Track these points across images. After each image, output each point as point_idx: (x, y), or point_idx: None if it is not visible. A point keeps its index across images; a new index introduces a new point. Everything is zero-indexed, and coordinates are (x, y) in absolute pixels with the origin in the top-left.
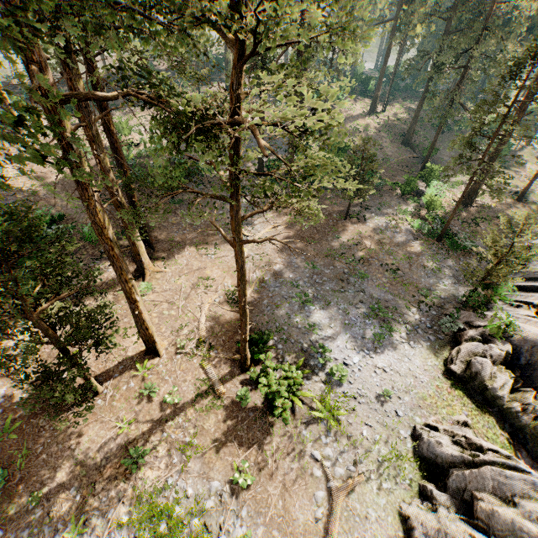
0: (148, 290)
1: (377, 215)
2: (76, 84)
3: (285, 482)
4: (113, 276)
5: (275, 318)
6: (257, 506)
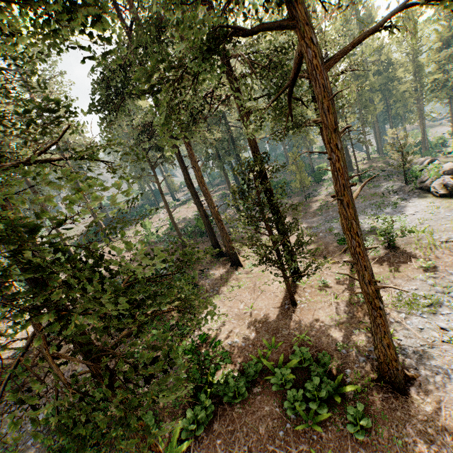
0: (251, 267)
1: (318, 193)
2: (193, 152)
3: (448, 254)
4: (222, 273)
5: (336, 234)
6: (452, 267)
